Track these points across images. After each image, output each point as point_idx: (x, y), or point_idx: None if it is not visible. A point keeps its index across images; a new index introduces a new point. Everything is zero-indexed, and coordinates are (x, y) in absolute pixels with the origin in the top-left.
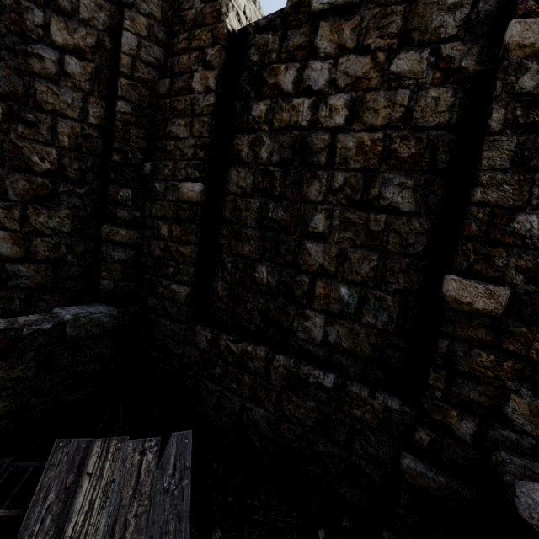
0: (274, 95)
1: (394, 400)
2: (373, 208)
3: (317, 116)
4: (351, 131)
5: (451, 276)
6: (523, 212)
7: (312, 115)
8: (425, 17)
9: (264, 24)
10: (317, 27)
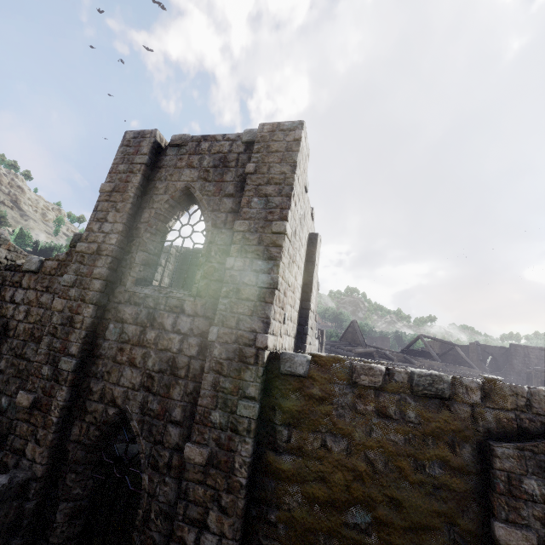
0: (2, 300)
1: (0, 456)
2: (23, 358)
3: (14, 314)
4: (23, 323)
5: (20, 391)
6: (45, 365)
7: (13, 313)
8: (54, 283)
9: (8, 267)
10: (25, 275)
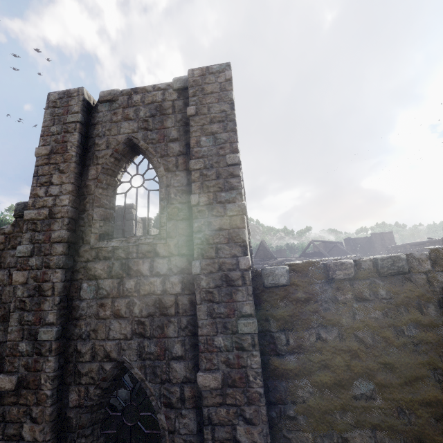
0: None
1: None
2: None
3: None
4: None
5: None
6: (21, 342)
7: None
8: (5, 258)
9: None
10: None
